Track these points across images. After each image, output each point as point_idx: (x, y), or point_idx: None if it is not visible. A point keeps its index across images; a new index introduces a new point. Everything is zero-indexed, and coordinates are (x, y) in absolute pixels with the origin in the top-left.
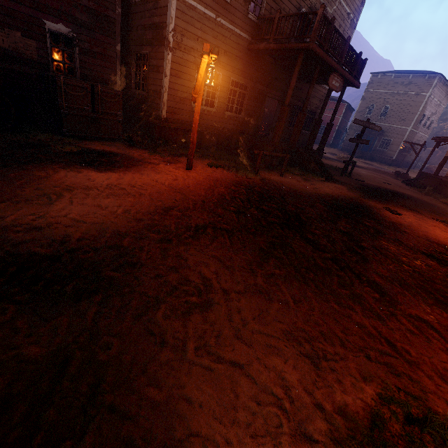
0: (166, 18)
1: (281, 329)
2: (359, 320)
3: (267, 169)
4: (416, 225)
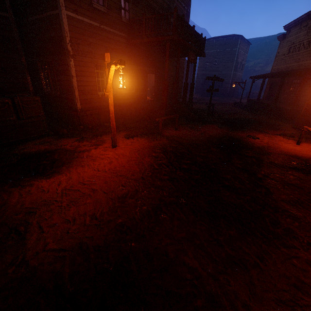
0: (61, 33)
1: (272, 299)
2: (305, 257)
3: (164, 127)
4: (271, 143)
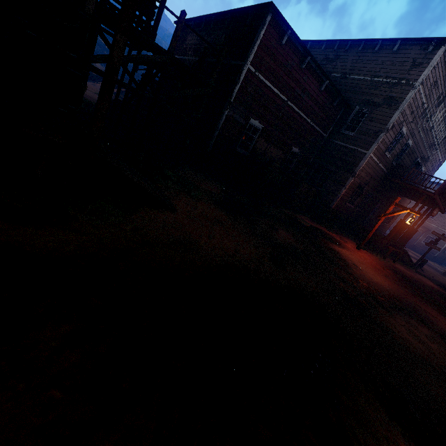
0: (358, 162)
1: None
2: None
3: (381, 254)
4: None
